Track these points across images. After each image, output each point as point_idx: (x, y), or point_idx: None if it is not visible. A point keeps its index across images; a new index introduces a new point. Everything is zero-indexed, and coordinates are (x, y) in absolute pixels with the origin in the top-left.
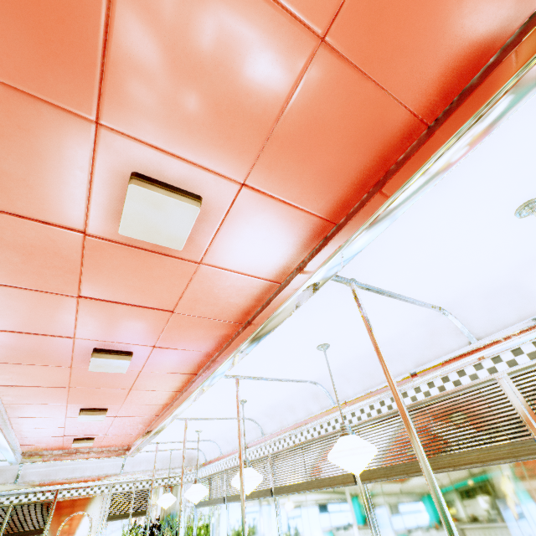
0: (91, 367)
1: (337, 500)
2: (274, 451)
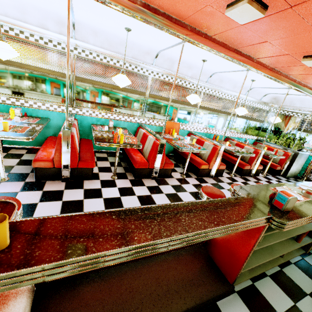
0: None
1: (49, 81)
2: None
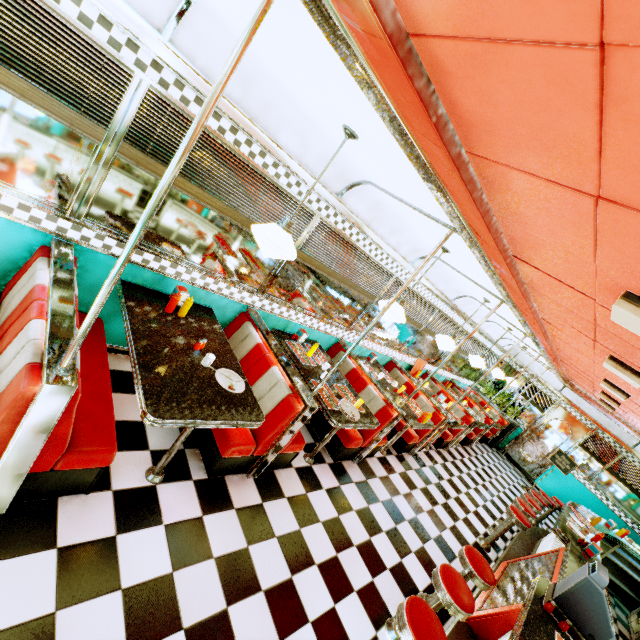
0: (638, 385)
1: (350, 298)
2: (330, 222)
